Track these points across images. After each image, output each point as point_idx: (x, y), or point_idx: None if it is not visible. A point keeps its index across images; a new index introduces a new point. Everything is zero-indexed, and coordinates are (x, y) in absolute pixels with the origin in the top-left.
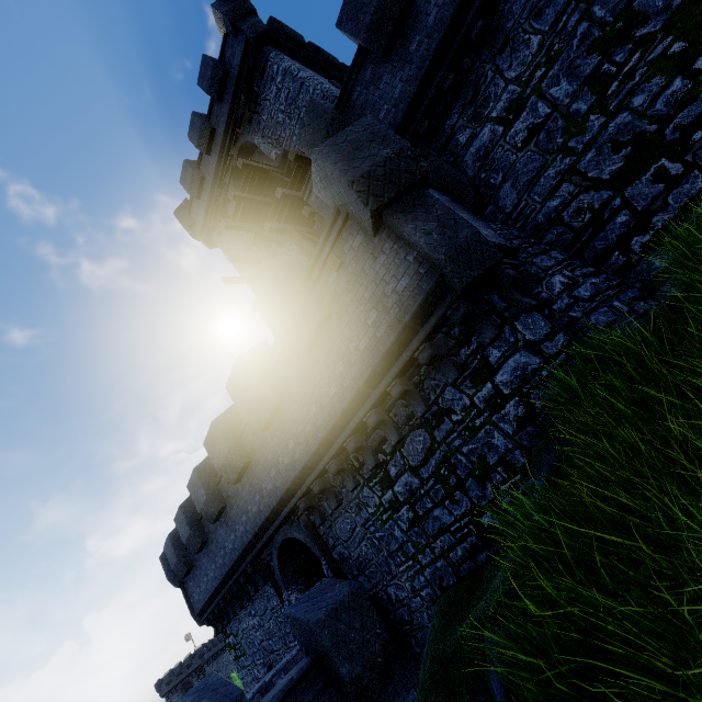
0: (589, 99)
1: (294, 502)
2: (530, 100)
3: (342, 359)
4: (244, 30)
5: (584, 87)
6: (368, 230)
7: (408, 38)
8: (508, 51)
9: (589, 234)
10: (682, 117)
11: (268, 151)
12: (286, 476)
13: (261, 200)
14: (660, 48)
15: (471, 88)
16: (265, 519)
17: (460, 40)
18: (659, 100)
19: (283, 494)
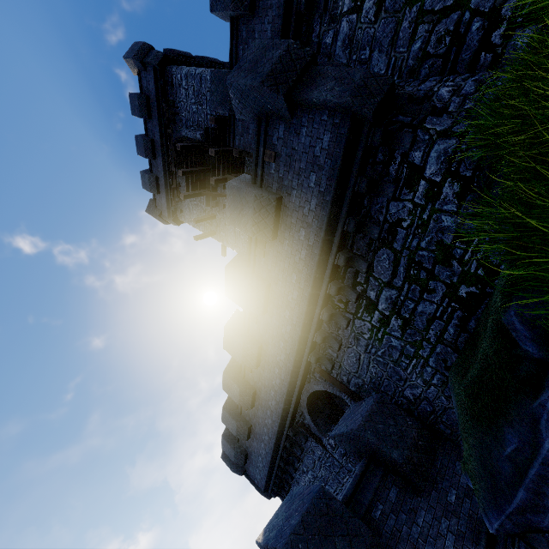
0: None
1: (305, 359)
2: None
3: (302, 225)
4: (149, 62)
5: None
6: (286, 117)
7: None
8: None
9: (454, 52)
10: None
11: (194, 136)
12: (292, 341)
13: (201, 169)
14: None
15: None
16: (288, 384)
17: None
18: None
19: (295, 356)
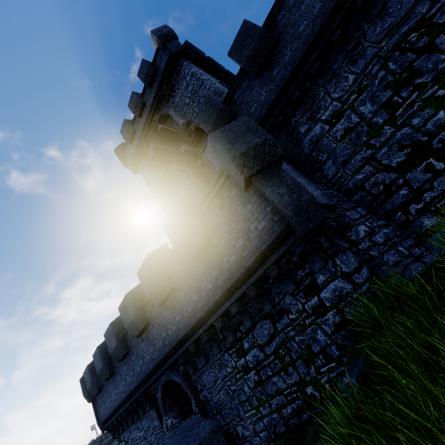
0: (384, 116)
1: (176, 357)
2: (346, 112)
3: (217, 266)
4: (169, 47)
5: (381, 108)
6: (241, 187)
7: (272, 67)
8: (334, 81)
9: (382, 198)
10: (444, 135)
11: (177, 120)
12: (172, 338)
13: (171, 149)
14: (430, 92)
15: (309, 100)
16: (155, 365)
17: (304, 72)
18: (429, 122)
19: (169, 350)
